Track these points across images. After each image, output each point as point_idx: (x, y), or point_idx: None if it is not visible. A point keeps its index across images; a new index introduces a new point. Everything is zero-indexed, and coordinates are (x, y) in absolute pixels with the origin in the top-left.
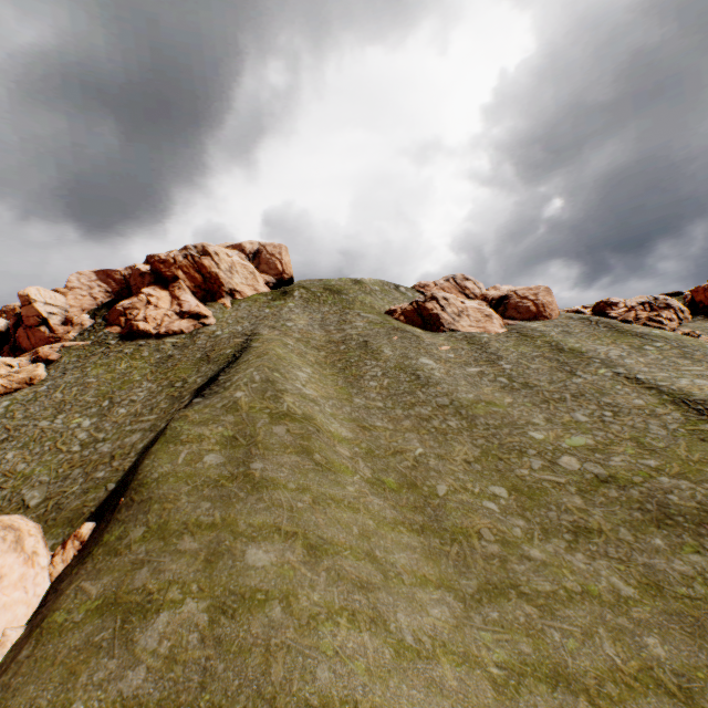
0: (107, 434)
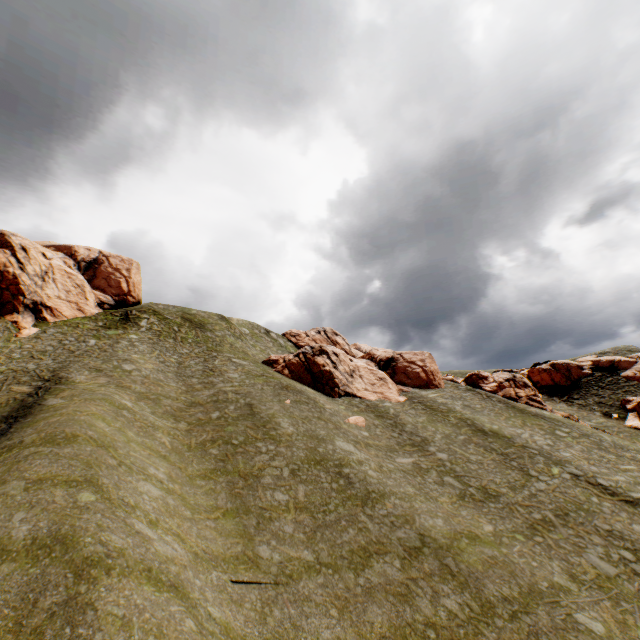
0: None
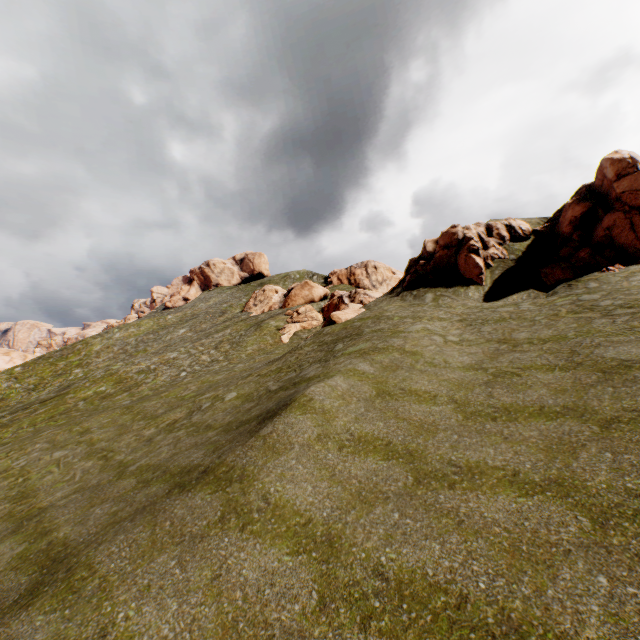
0: None
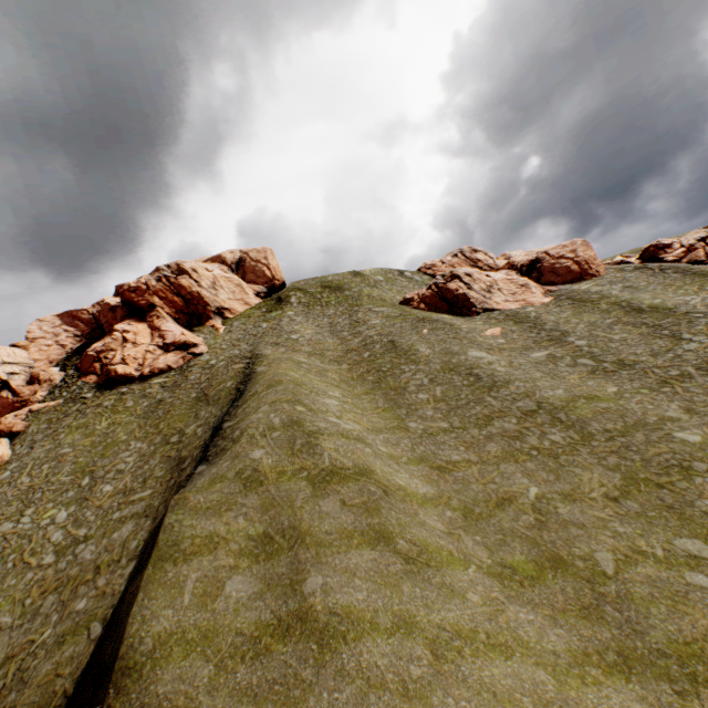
0: (90, 528)
